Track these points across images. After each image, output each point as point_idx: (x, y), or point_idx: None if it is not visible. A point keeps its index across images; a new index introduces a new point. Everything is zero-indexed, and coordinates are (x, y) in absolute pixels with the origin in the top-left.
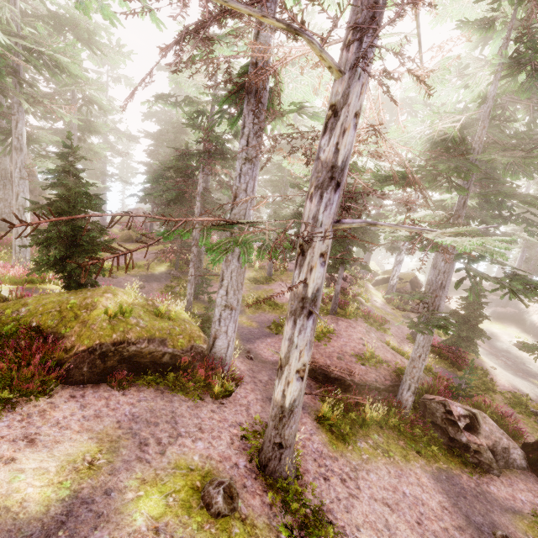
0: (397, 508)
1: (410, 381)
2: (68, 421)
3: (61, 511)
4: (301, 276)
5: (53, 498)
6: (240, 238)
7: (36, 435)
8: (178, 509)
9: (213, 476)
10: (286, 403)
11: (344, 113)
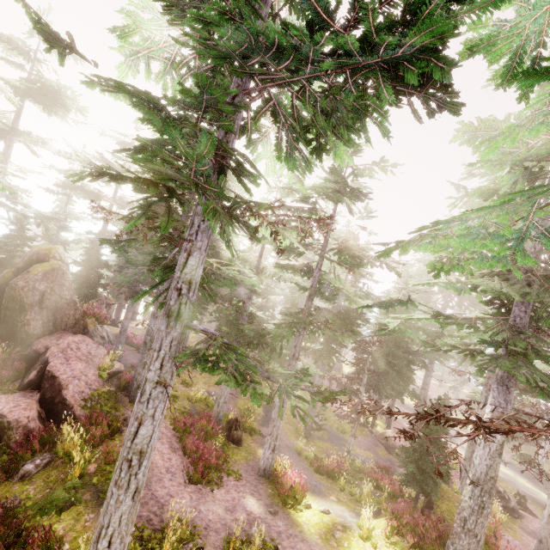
0: None
1: None
2: None
3: None
4: None
5: None
6: None
7: None
8: None
9: None
10: None
11: None
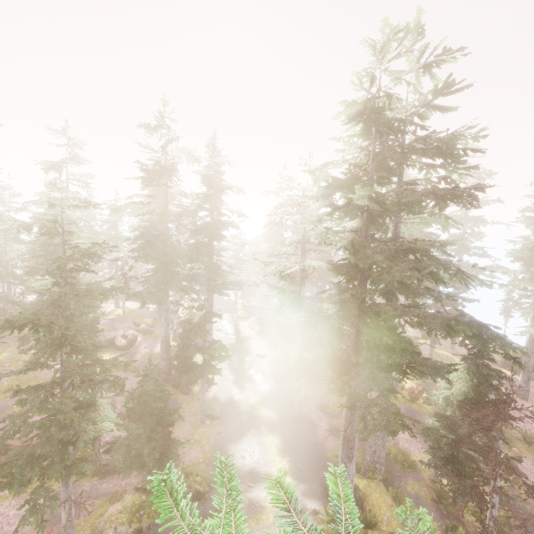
0: None
1: None
2: None
3: None
4: None
5: None
6: None
7: None
8: None
9: None
10: None
11: None
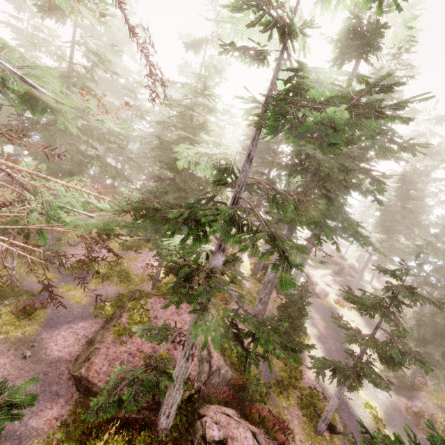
0: None
1: (166, 406)
2: None
3: None
4: None
5: None
6: None
7: None
8: None
9: None
10: None
11: None
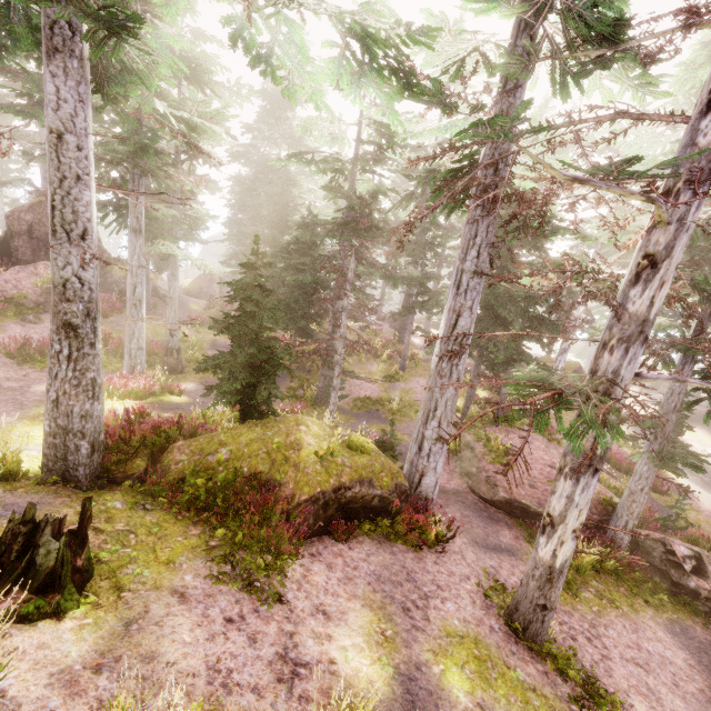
0: (649, 669)
1: (628, 517)
2: (332, 586)
3: (402, 689)
4: (590, 432)
5: (386, 676)
6: (585, 417)
7: (322, 606)
8: (481, 682)
9: (482, 642)
10: (556, 563)
11: (665, 266)
